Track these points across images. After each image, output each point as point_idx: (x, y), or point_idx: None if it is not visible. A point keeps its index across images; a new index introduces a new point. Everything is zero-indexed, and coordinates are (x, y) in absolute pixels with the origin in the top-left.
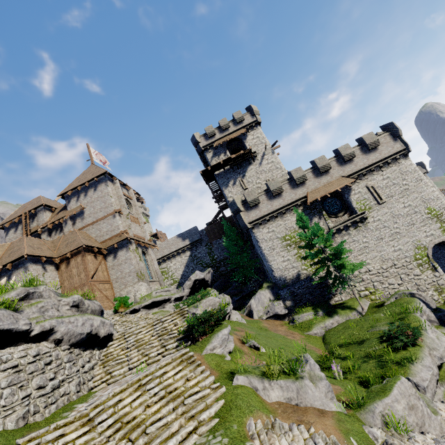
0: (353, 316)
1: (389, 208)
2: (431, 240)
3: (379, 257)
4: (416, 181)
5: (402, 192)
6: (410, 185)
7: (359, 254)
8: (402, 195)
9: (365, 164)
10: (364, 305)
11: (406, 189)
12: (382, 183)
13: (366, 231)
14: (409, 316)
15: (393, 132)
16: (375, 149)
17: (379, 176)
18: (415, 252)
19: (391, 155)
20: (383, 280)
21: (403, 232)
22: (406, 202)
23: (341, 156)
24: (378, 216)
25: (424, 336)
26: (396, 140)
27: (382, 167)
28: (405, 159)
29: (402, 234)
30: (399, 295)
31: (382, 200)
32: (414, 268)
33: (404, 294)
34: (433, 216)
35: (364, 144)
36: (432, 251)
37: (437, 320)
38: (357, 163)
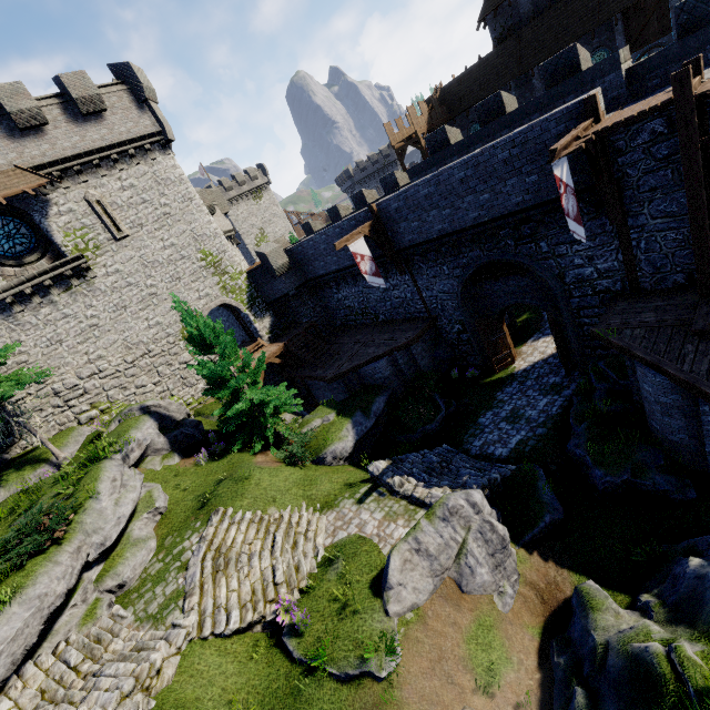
0: (37, 477)
1: (136, 249)
2: (206, 304)
3: (121, 342)
4: (184, 200)
5: (160, 220)
6: (174, 207)
7: (81, 341)
8: (160, 225)
9: (77, 147)
10: (74, 444)
11: (167, 214)
12: (122, 197)
13: (93, 295)
14: (92, 471)
15: (134, 88)
16: (100, 118)
17: (115, 180)
18: (183, 326)
19: (133, 139)
20: (127, 383)
21: (164, 293)
22: (167, 239)
23: (6, 112)
24: (116, 264)
25: (86, 513)
26: (144, 109)
27: (118, 161)
28: (163, 154)
29: (161, 297)
30: (124, 415)
31: (122, 232)
32: (180, 353)
33: (131, 412)
34: (210, 265)
35: (71, 98)
36: (226, 315)
37: (167, 446)
38: (57, 141)
